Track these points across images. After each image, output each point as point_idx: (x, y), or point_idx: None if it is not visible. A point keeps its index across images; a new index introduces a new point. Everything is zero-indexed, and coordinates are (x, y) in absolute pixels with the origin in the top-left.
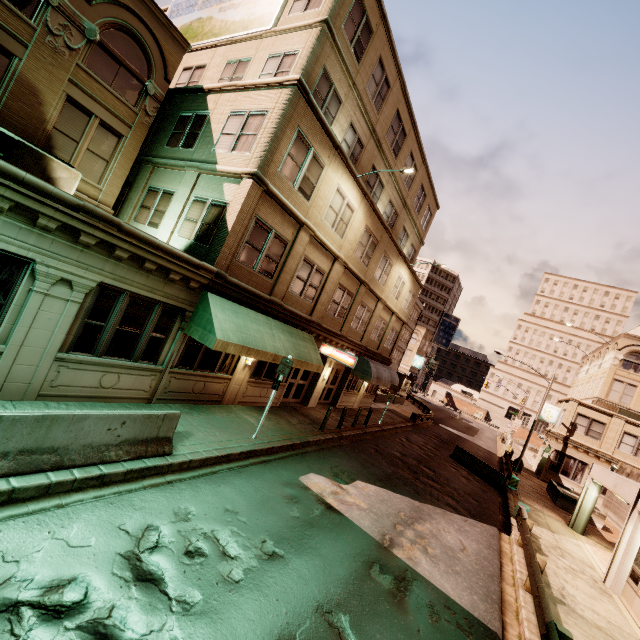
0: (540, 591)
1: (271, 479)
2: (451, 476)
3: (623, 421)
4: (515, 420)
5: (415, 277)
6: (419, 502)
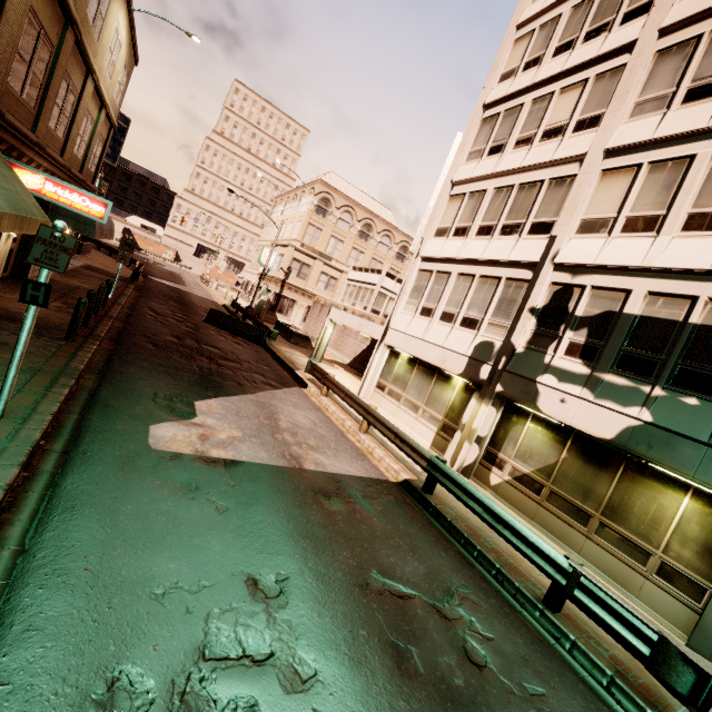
0: (402, 436)
1: (128, 479)
2: (230, 347)
3: (322, 263)
4: (221, 263)
5: (134, 39)
6: (252, 395)
